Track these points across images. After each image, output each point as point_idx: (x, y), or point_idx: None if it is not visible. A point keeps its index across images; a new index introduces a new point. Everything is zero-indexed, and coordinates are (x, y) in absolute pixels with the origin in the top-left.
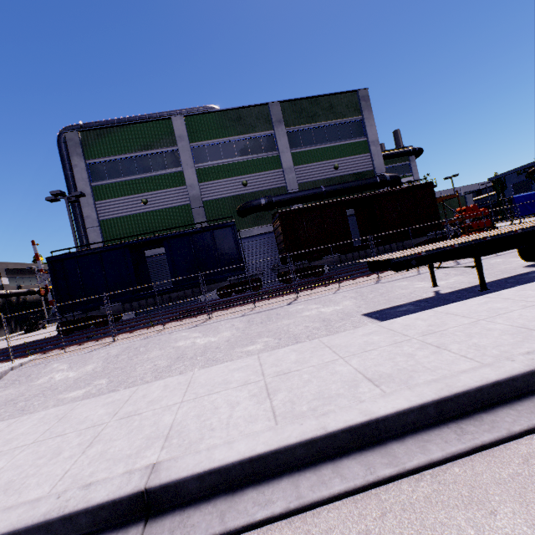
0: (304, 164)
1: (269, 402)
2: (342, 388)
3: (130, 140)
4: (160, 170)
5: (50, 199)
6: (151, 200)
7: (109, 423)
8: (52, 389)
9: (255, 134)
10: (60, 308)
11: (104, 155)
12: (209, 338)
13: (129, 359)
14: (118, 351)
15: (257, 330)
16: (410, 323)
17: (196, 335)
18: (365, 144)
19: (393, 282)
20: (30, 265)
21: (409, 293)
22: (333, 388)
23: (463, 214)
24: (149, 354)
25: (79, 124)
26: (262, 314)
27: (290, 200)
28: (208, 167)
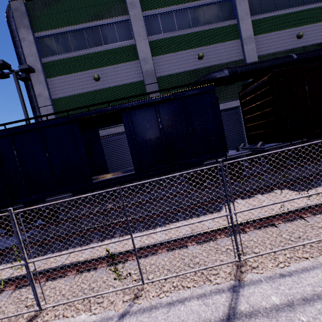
0: (264, 33)
1: None
2: None
3: (79, 9)
4: (111, 43)
5: None
6: (103, 76)
7: None
8: None
9: None
10: None
11: (52, 28)
12: None
13: None
14: None
15: None
16: None
17: None
18: None
19: None
20: None
21: None
22: None
23: None
24: None
25: None
26: None
27: (256, 70)
28: (161, 39)
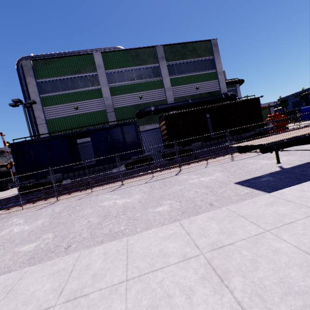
0: (178, 85)
1: (229, 293)
2: (307, 277)
3: (66, 67)
4: (86, 87)
5: (12, 105)
6: (80, 106)
7: (54, 308)
8: (10, 241)
9: (147, 65)
10: (20, 177)
11: (48, 77)
12: (125, 199)
13: (69, 216)
14: (60, 209)
15: (159, 194)
16: (301, 194)
17: (115, 197)
18: (215, 74)
19: (243, 160)
20: (2, 149)
21: (260, 168)
22: (294, 275)
23: (272, 118)
24: (83, 211)
25: (31, 56)
26: (159, 182)
27: (169, 108)
28: (117, 86)
